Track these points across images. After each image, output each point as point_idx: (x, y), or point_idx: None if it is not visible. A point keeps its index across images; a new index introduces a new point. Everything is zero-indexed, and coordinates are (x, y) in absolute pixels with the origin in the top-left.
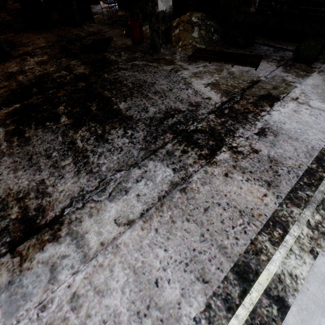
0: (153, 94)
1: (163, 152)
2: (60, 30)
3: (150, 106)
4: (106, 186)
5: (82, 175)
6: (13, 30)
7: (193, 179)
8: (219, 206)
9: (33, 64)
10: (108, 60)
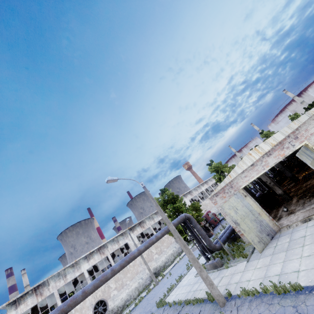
0: None
1: None
2: None
3: None
4: (303, 208)
5: (301, 207)
6: None
7: None
8: None
9: None
10: None
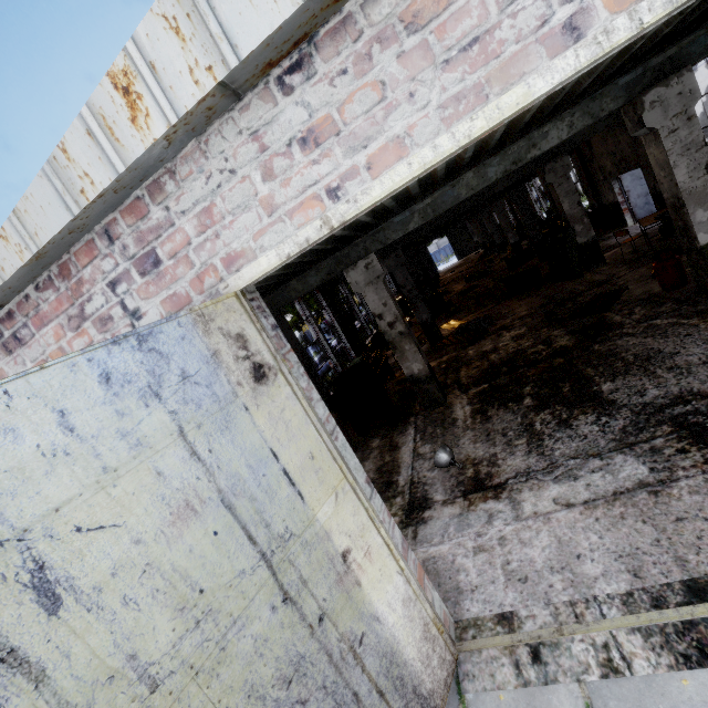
0: (664, 371)
1: (644, 447)
2: (549, 288)
3: (651, 388)
4: (554, 469)
5: (531, 456)
6: (494, 300)
7: (677, 484)
8: (704, 521)
9: (508, 339)
10: (608, 323)
